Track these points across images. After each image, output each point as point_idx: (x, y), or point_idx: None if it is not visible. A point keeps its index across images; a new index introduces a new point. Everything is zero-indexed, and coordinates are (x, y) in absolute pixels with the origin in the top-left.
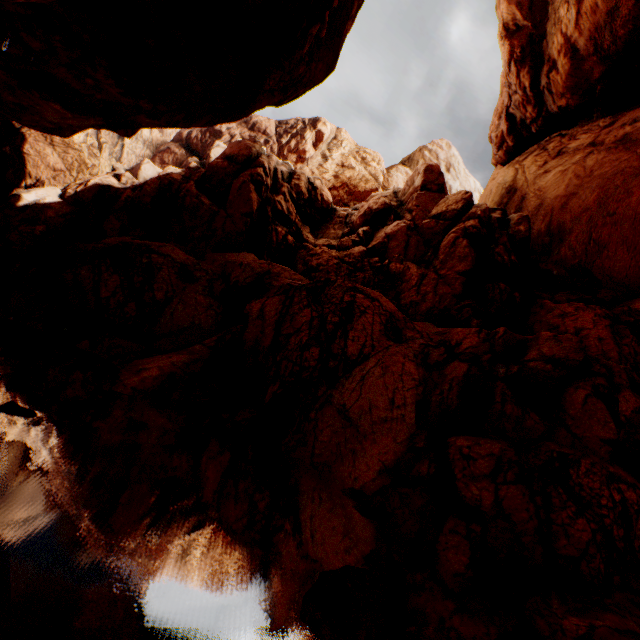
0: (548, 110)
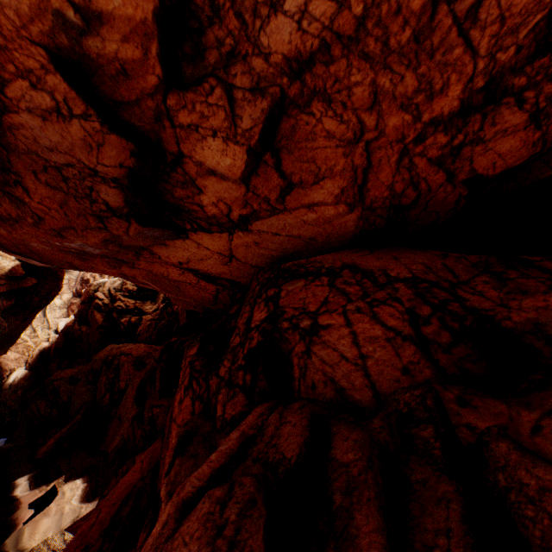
0: None
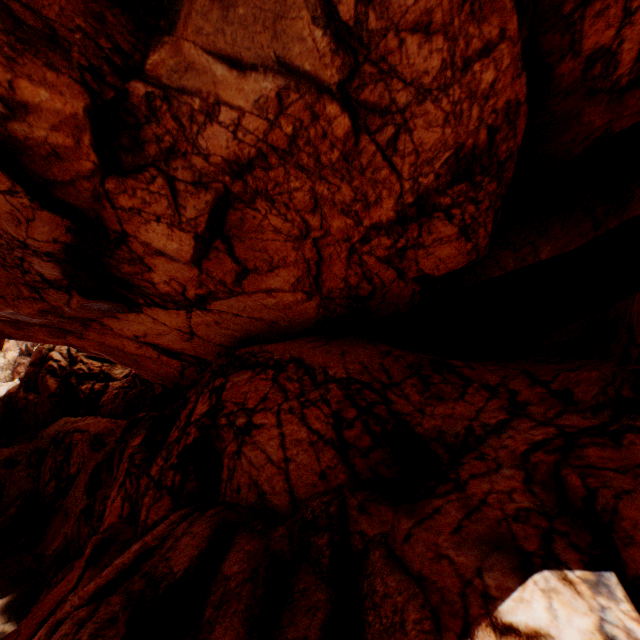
0: None
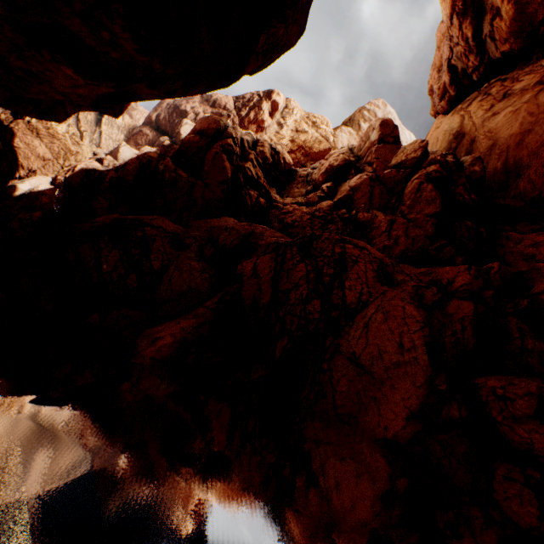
0: (490, 57)
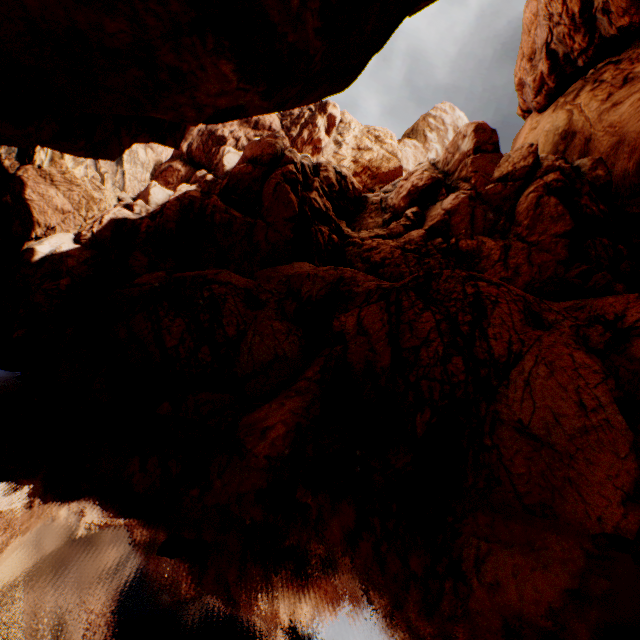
0: (602, 35)
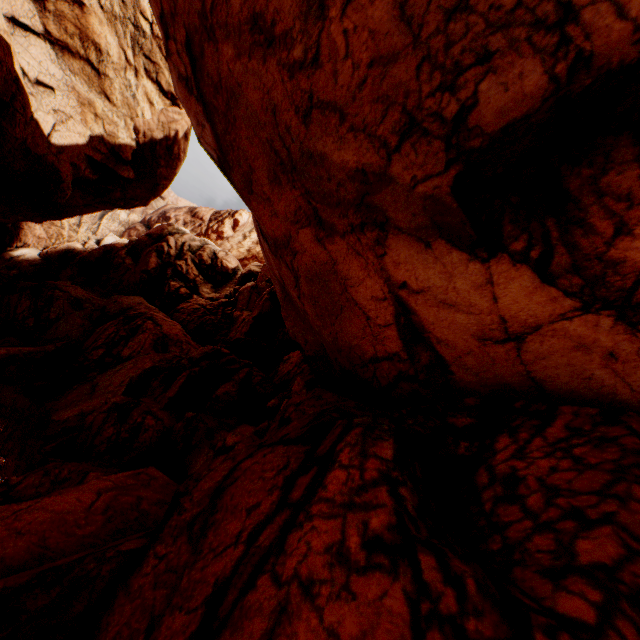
0: None
